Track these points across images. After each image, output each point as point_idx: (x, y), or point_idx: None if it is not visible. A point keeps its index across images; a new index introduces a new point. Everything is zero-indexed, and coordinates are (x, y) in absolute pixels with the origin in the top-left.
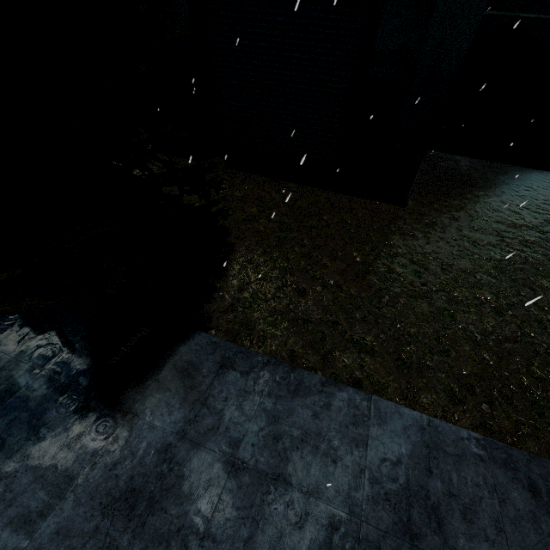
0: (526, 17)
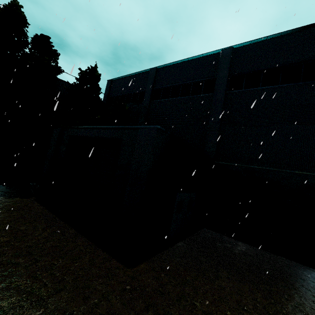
0: (254, 167)
